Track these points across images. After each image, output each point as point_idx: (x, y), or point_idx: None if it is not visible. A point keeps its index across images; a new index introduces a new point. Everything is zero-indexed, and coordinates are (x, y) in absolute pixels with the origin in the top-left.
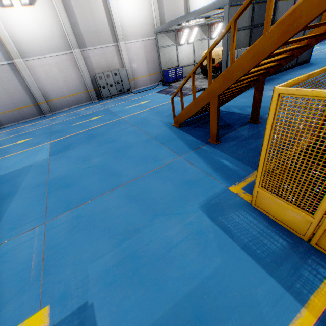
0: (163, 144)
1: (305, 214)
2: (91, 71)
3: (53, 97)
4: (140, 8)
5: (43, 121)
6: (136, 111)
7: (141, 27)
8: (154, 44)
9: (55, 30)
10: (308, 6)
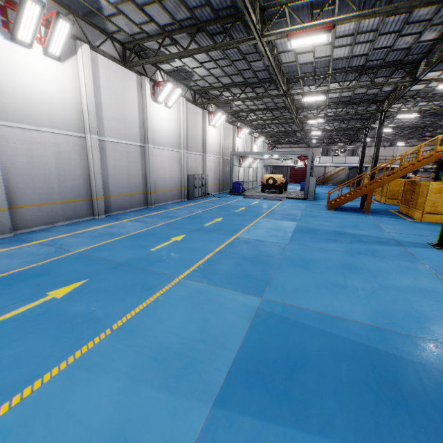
0: (349, 215)
1: (441, 214)
2: (187, 171)
3: (158, 188)
4: (216, 135)
5: (171, 210)
6: (272, 206)
7: (215, 147)
8: (218, 161)
9: (176, 131)
10: (412, 168)
